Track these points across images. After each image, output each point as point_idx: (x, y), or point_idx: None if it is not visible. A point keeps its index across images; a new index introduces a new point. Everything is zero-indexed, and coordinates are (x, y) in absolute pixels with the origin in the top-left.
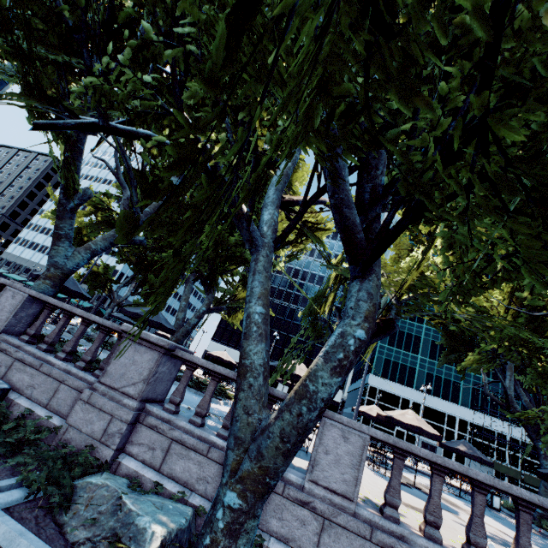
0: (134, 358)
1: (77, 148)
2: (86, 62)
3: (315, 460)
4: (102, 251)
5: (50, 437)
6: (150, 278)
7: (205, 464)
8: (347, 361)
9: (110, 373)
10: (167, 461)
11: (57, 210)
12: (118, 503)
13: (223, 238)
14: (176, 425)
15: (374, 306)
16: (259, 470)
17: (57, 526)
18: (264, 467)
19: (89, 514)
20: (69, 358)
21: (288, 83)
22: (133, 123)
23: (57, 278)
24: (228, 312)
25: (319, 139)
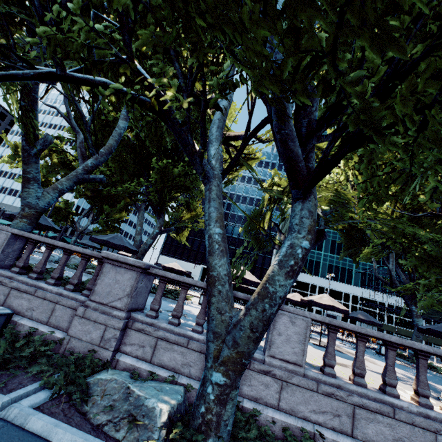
0: (117, 278)
1: (32, 97)
2: (38, 11)
3: (271, 340)
4: (68, 190)
5: (55, 347)
6: (105, 209)
7: (187, 353)
8: (297, 266)
9: (98, 292)
10: (156, 355)
11: (22, 156)
12: (128, 392)
13: (168, 171)
14: (159, 326)
15: (314, 221)
16: (237, 355)
17: (81, 414)
18: (240, 352)
19: (105, 402)
20: (58, 283)
21: (250, 29)
22: (86, 71)
23: (32, 216)
24: (176, 232)
25: (274, 82)
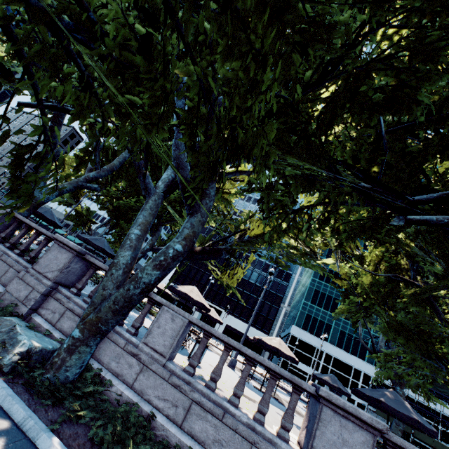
0: (57, 256)
1: (58, 121)
2: None
3: (150, 330)
4: (67, 191)
5: None
6: (121, 223)
7: None
8: (165, 262)
9: (40, 263)
10: (60, 321)
11: None
12: (13, 328)
13: None
14: (73, 300)
15: (194, 232)
16: (96, 318)
17: None
18: (99, 317)
19: None
20: (22, 254)
21: None
22: None
23: (32, 205)
24: None
25: None
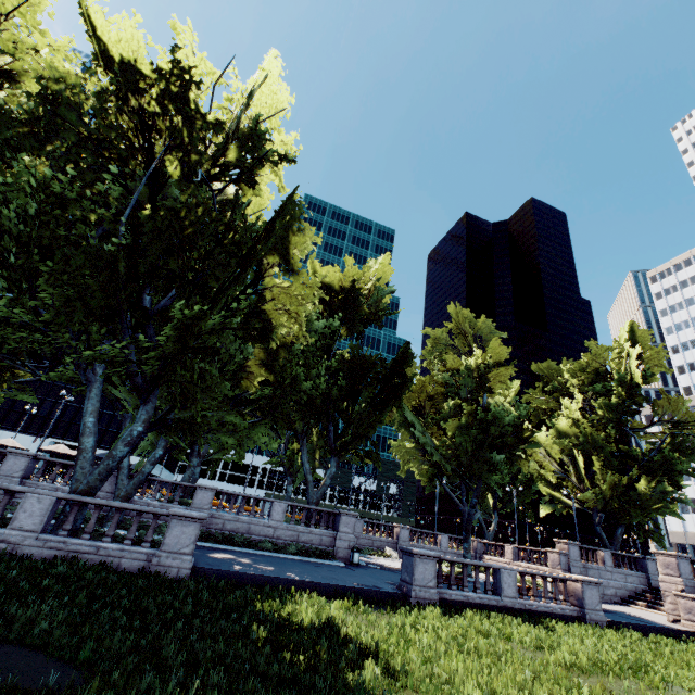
0: None
1: None
2: None
3: None
4: None
5: None
6: None
7: None
8: None
9: None
10: None
11: None
12: None
13: None
14: None
15: None
16: None
17: None
18: None
19: None
20: None
21: None
22: None
23: None
24: None
25: None
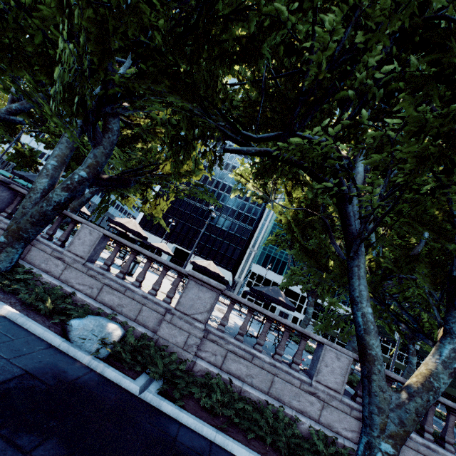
0: None
1: None
2: None
3: (73, 242)
4: None
5: None
6: (72, 165)
7: None
8: (72, 186)
9: None
10: None
11: None
12: None
13: None
14: (4, 222)
15: (97, 162)
16: (17, 228)
17: None
18: (19, 227)
19: None
20: None
21: None
22: None
23: None
24: (121, 195)
25: None
